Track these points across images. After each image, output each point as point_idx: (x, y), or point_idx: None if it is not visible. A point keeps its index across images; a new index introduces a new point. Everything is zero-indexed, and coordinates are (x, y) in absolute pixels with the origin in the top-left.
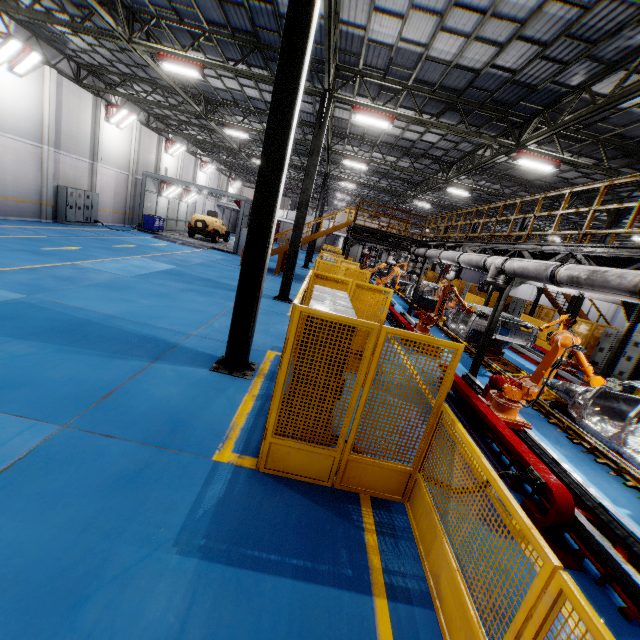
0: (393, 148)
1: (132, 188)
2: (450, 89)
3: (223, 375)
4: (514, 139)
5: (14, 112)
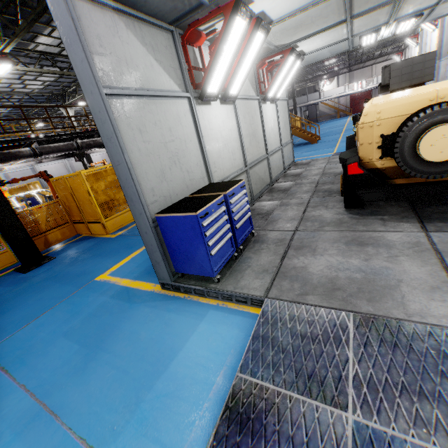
0: None
1: None
2: None
3: None
4: None
5: None
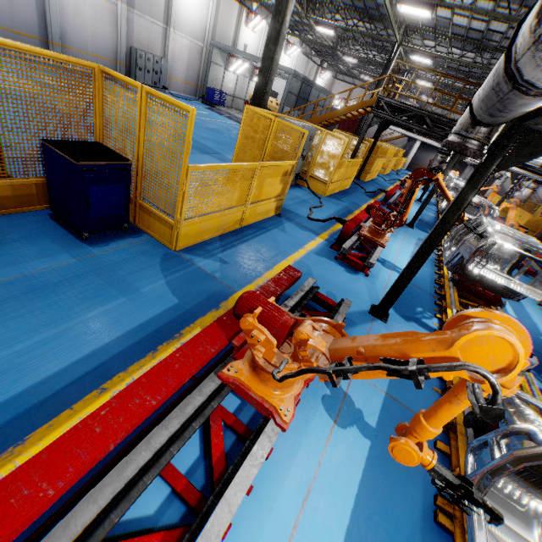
0: None
1: (205, 61)
2: None
3: None
4: None
5: None
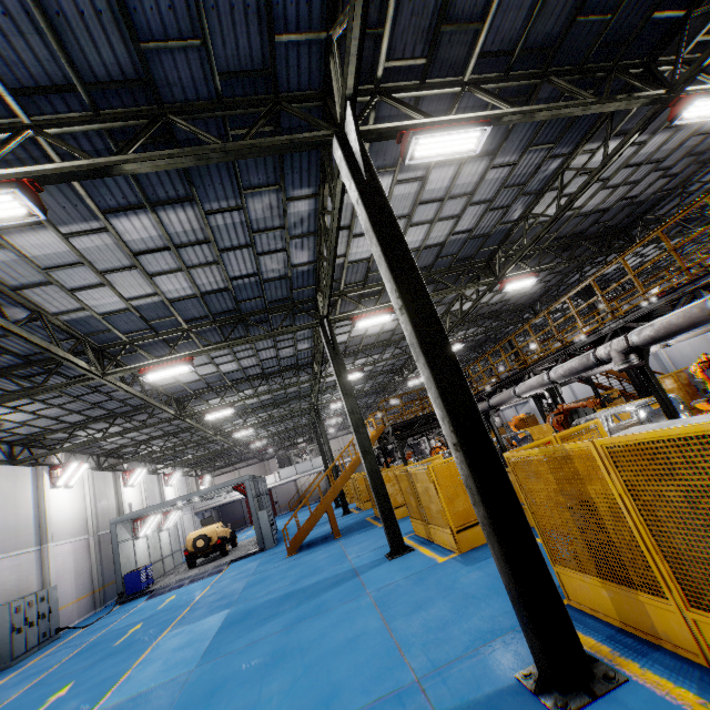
0: (375, 346)
1: (96, 551)
2: (421, 268)
3: (591, 707)
4: (490, 276)
5: None
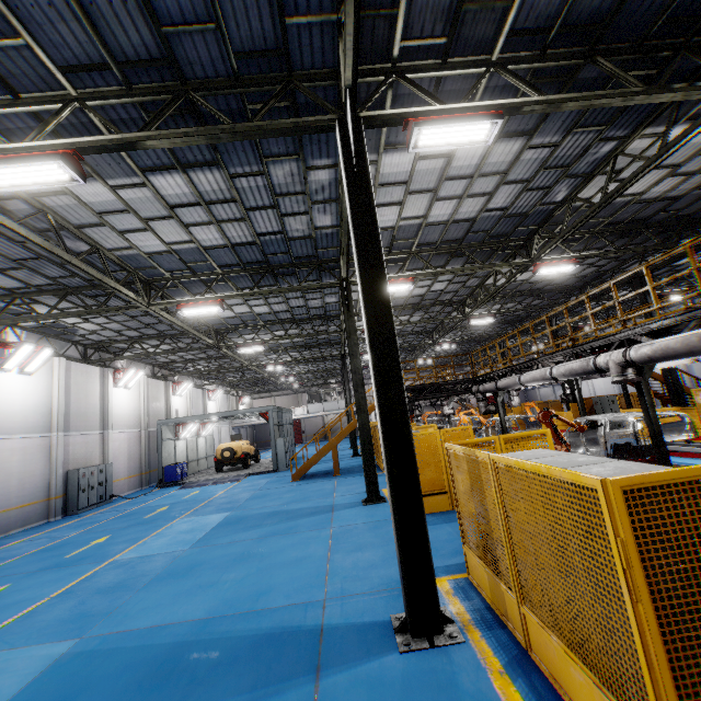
0: (403, 308)
1: (146, 443)
2: (451, 241)
3: (425, 652)
4: (525, 257)
5: (22, 411)
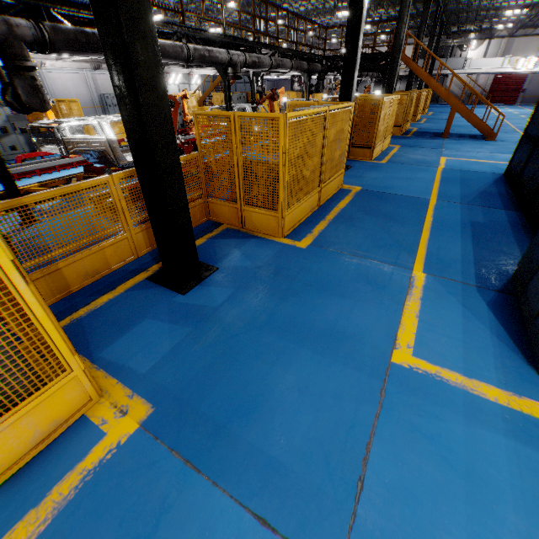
0: None
1: None
2: None
3: None
4: None
5: None
